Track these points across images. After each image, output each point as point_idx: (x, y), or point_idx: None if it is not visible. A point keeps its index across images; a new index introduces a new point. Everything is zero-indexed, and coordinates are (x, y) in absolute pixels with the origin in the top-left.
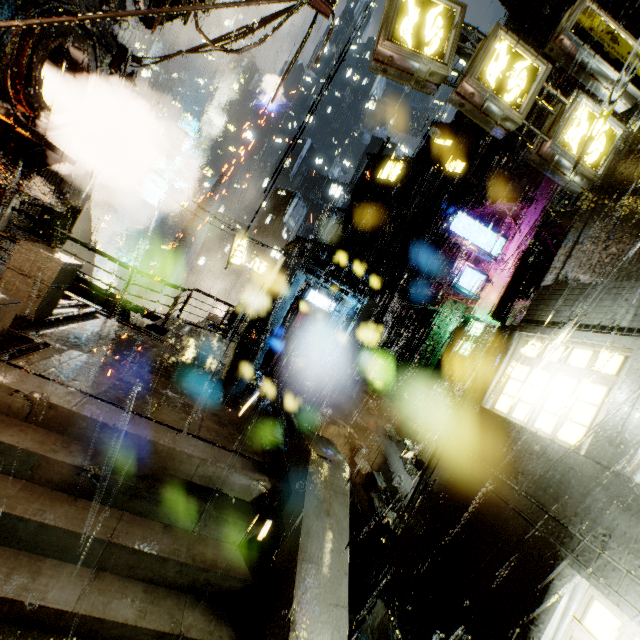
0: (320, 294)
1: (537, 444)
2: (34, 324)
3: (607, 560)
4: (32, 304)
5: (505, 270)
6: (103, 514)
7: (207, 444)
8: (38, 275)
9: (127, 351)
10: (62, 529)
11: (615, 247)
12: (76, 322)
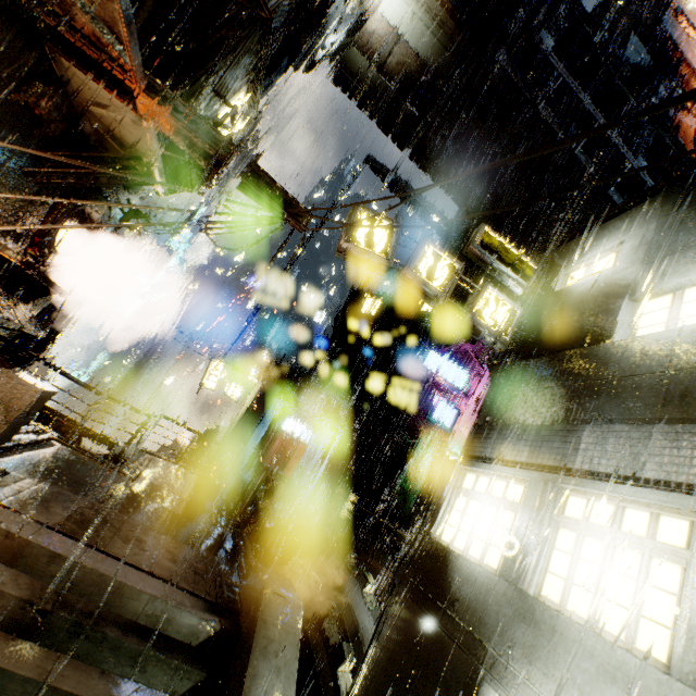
0: (296, 423)
1: (468, 569)
2: None
3: (511, 670)
4: None
5: (473, 405)
6: (40, 655)
7: (158, 581)
8: (12, 401)
9: (83, 481)
10: None
11: (519, 397)
12: (32, 449)
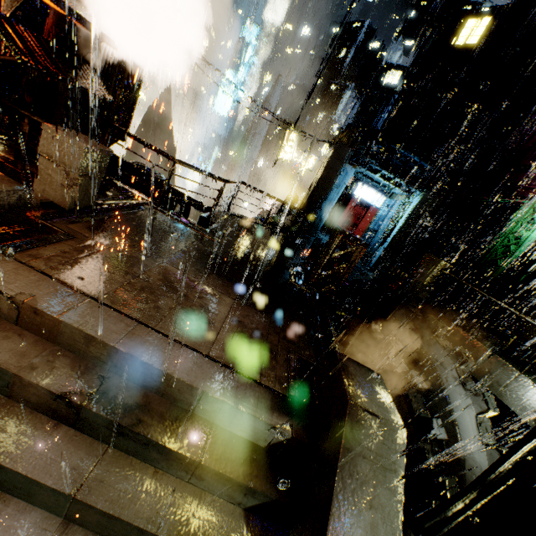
0: (369, 187)
1: None
2: (69, 214)
3: None
4: (66, 193)
5: None
6: (81, 450)
7: (218, 366)
8: (65, 162)
9: (161, 244)
10: (20, 474)
11: None
12: (119, 213)
